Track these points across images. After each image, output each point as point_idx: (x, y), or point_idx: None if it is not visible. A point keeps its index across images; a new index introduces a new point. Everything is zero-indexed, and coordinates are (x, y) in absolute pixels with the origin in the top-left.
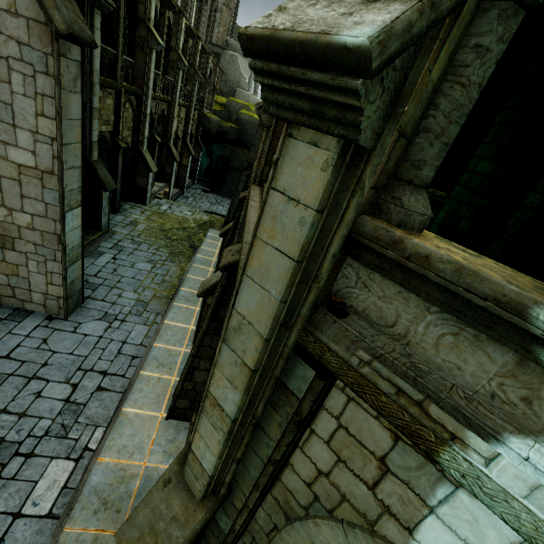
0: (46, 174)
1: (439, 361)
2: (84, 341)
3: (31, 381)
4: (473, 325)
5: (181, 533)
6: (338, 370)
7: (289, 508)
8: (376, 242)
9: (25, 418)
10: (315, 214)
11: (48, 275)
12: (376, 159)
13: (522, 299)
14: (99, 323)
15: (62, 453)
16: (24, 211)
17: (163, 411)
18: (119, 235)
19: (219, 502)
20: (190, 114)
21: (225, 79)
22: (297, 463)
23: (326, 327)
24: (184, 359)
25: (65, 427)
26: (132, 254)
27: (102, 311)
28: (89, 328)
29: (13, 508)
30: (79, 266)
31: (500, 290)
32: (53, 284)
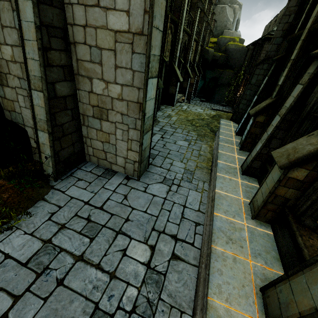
0: (136, 36)
1: None
2: (153, 201)
3: (118, 235)
4: None
5: None
6: None
7: None
8: None
9: (115, 281)
10: None
11: (128, 142)
12: None
13: None
14: (161, 185)
15: None
16: (116, 82)
17: (258, 315)
18: (162, 123)
19: None
20: (198, 46)
21: (216, 26)
22: None
23: None
24: (251, 235)
25: (150, 303)
26: (172, 135)
27: (161, 175)
28: (155, 189)
29: None
30: (149, 136)
31: None
32: (132, 150)
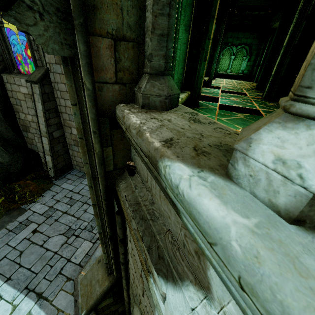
0: None
1: (162, 210)
2: None
3: (84, 204)
4: (155, 180)
5: (99, 289)
6: (123, 209)
7: (133, 295)
8: (120, 121)
9: (79, 220)
10: (72, 107)
11: None
12: (81, 62)
13: (155, 154)
14: None
15: (89, 238)
16: None
17: None
18: None
19: (114, 280)
20: None
21: None
22: (130, 267)
23: (125, 181)
24: None
25: (92, 227)
26: None
27: None
28: None
29: (68, 257)
30: None
31: (148, 147)
32: None
